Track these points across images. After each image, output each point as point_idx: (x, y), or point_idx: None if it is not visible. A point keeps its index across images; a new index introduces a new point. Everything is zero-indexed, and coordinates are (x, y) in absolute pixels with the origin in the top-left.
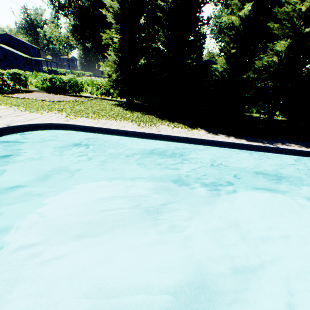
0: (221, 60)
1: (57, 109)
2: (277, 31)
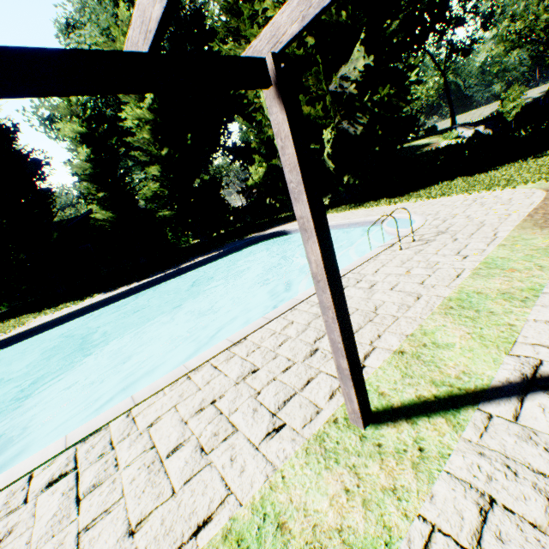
0: (98, 207)
1: None
2: (143, 158)
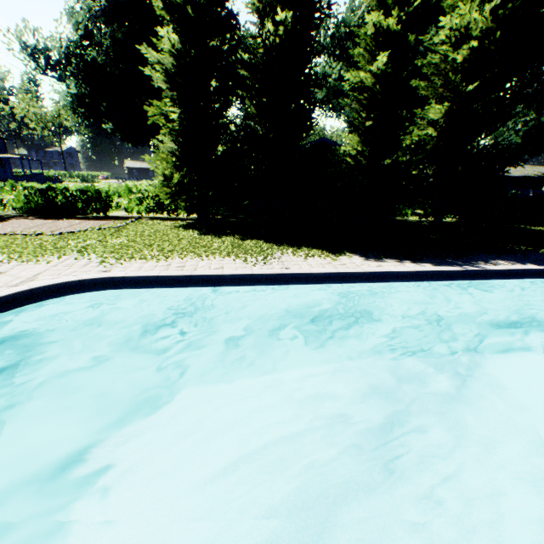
0: (351, 139)
1: (76, 249)
2: (426, 91)
